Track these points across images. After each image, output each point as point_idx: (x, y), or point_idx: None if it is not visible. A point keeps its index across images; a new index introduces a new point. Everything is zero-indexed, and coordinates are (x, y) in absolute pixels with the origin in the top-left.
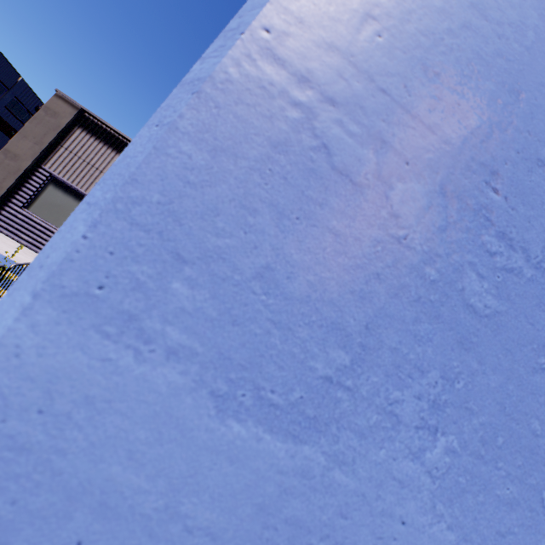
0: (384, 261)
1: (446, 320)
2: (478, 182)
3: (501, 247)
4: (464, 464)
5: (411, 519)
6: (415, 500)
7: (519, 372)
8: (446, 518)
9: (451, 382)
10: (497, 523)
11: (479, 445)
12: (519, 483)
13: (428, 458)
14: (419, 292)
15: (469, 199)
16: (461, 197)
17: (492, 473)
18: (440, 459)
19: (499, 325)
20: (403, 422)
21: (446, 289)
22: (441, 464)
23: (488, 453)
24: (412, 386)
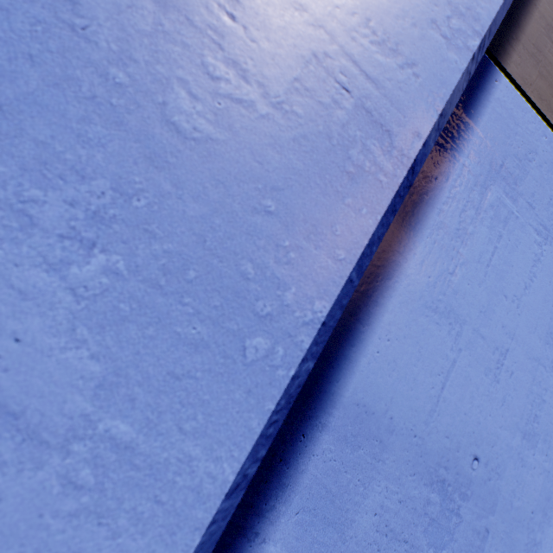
0: (44, 44)
1: (132, 130)
2: (207, 1)
3: (230, 75)
4: (132, 290)
5: (33, 338)
6: (43, 317)
7: (234, 208)
8: (91, 345)
9: (128, 198)
10: (172, 363)
11: (158, 274)
12: (214, 325)
13: (75, 274)
14: (95, 91)
15: (191, 15)
16: (179, 9)
17: (174, 308)
18: (94, 278)
19: (212, 154)
20: (40, 227)
21: (139, 97)
22: (95, 284)
23: (171, 285)
24: (64, 189)
